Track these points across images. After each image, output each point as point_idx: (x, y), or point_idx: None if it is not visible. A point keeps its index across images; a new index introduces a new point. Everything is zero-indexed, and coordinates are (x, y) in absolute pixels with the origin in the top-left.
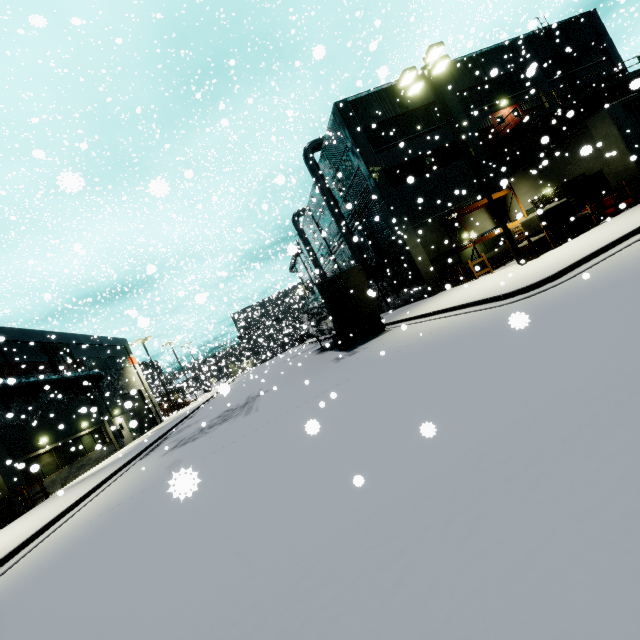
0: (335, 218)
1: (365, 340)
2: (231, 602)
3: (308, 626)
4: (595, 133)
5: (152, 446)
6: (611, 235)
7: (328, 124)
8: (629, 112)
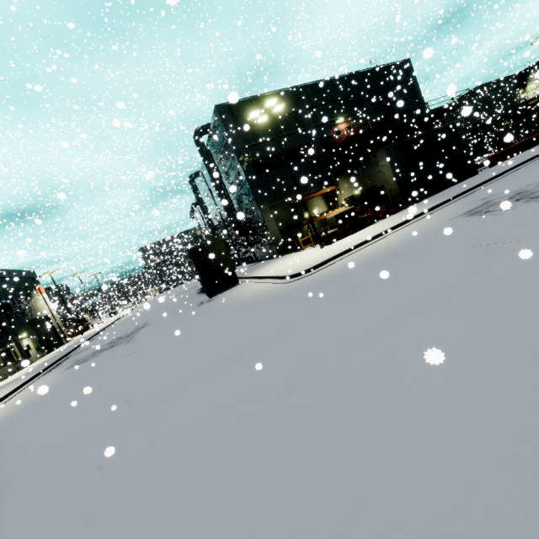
0: (217, 190)
1: (225, 289)
2: (70, 438)
3: (93, 439)
4: (379, 162)
5: (54, 365)
6: (355, 242)
7: (212, 118)
8: (399, 151)
